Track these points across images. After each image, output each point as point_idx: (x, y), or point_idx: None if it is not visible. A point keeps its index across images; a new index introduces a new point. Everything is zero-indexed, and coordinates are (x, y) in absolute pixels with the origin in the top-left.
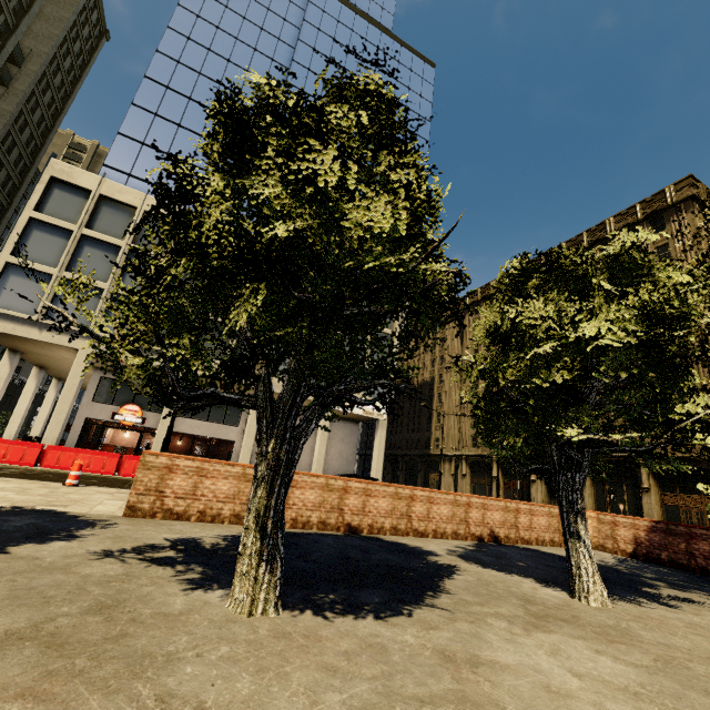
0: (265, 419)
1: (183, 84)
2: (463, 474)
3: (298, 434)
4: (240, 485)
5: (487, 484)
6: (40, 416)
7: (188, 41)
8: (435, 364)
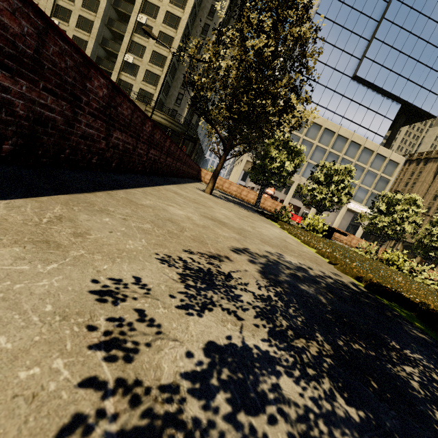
0: (381, 239)
1: (324, 32)
2: (397, 248)
3: (384, 242)
4: (348, 238)
5: (410, 257)
6: (230, 178)
7: (333, 0)
8: (407, 186)
